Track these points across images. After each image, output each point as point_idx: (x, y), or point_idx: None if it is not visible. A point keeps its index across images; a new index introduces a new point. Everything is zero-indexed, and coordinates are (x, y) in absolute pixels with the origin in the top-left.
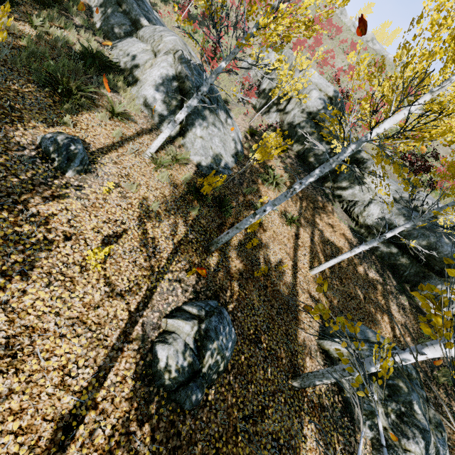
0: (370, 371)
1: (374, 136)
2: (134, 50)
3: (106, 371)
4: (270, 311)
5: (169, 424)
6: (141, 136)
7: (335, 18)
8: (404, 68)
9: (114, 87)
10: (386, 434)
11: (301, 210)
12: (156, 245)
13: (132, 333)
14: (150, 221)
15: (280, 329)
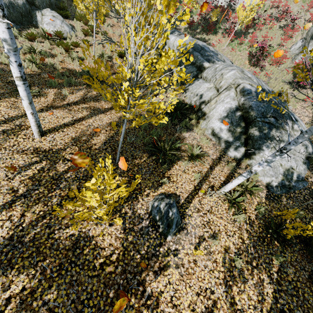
0: None
1: None
2: (200, 91)
3: None
4: None
5: None
6: (213, 169)
7: None
8: None
9: (189, 126)
10: None
11: None
12: None
13: None
14: (235, 283)
15: None
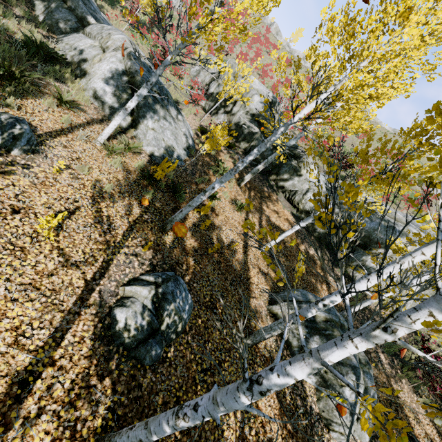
0: (307, 317)
1: (297, 120)
2: (81, 45)
3: (63, 332)
4: (224, 283)
5: (130, 378)
6: (91, 125)
7: (272, 38)
8: (312, 63)
9: (60, 77)
10: (326, 376)
11: (249, 199)
12: (110, 223)
13: (89, 299)
14: (104, 201)
15: (234, 297)
